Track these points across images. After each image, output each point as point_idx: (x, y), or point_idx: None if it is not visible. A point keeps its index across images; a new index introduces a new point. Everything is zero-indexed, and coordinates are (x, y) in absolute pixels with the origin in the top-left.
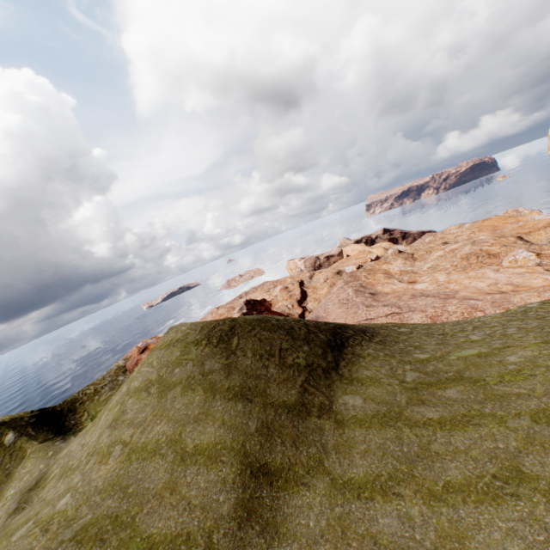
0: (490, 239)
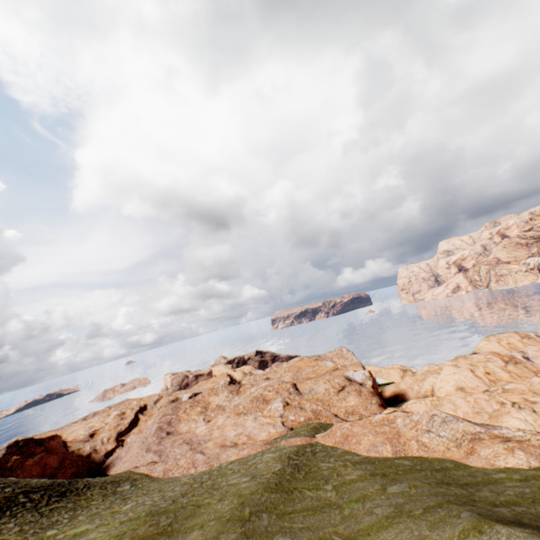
0: (277, 383)
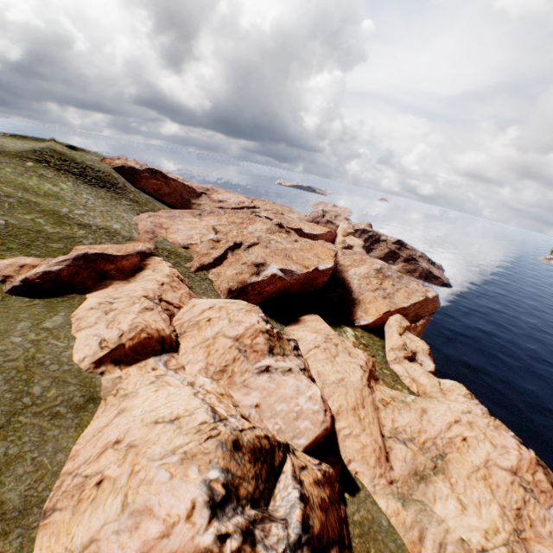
0: (255, 235)
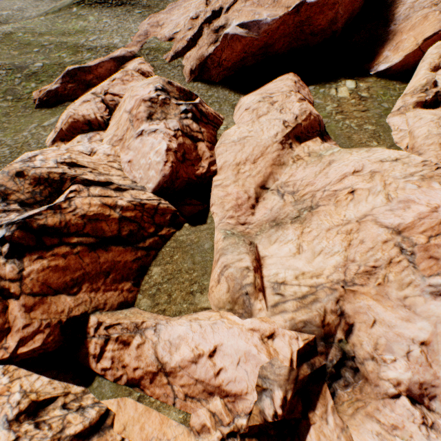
0: None
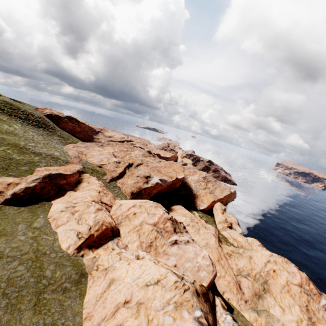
0: (139, 159)
